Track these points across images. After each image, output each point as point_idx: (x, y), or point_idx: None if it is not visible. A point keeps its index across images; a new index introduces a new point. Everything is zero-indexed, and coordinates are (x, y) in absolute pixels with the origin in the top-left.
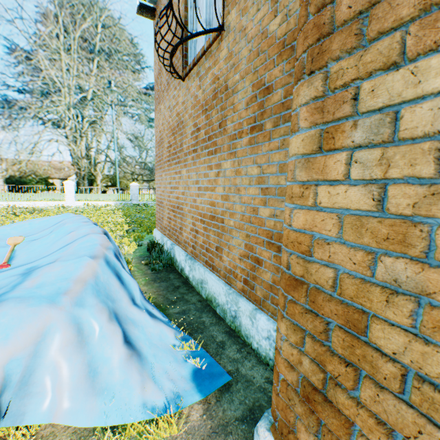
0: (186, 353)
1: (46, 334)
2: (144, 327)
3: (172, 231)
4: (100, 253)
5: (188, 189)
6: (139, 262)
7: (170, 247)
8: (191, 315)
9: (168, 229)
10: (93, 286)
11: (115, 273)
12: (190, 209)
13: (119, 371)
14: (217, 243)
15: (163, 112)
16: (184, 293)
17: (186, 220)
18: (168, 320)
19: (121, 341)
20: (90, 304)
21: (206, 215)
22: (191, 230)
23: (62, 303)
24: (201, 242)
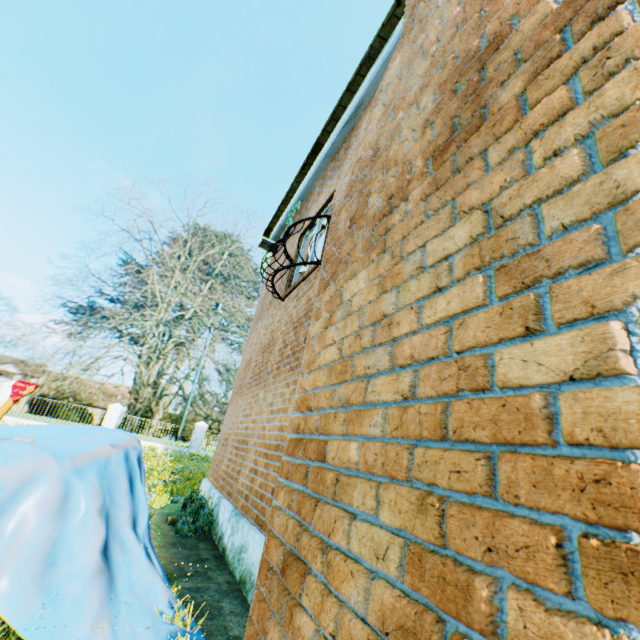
0: (175, 629)
1: (37, 478)
2: (133, 561)
3: (227, 478)
4: (123, 443)
5: (260, 413)
6: (164, 519)
7: (216, 501)
8: (207, 594)
9: (223, 477)
10: (102, 465)
11: (129, 473)
12: (257, 440)
13: (79, 581)
14: (275, 481)
15: (258, 330)
16: (210, 568)
17: (248, 457)
18: (168, 584)
19: (99, 544)
20: (89, 479)
21: (271, 444)
22: (250, 470)
23: (64, 463)
24: (257, 486)
